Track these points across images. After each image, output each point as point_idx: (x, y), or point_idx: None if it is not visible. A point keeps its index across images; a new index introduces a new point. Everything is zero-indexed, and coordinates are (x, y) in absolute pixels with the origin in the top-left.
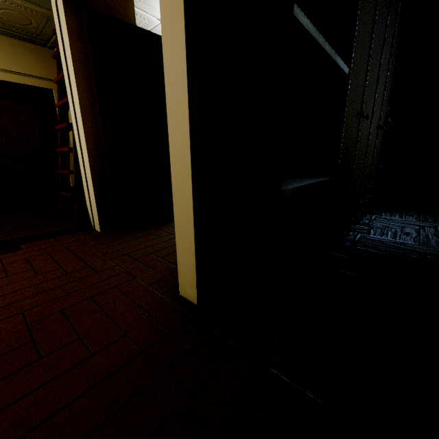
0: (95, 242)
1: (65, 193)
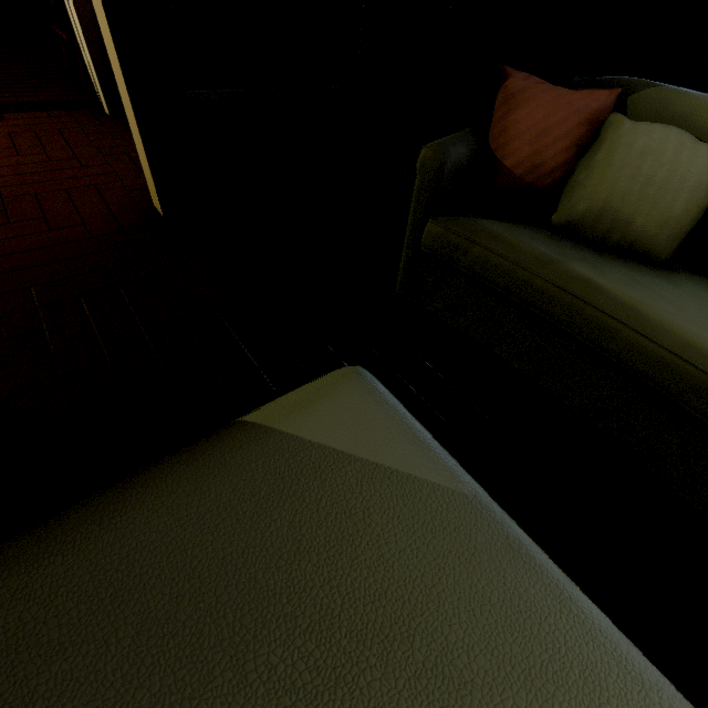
0: (97, 129)
1: (61, 34)
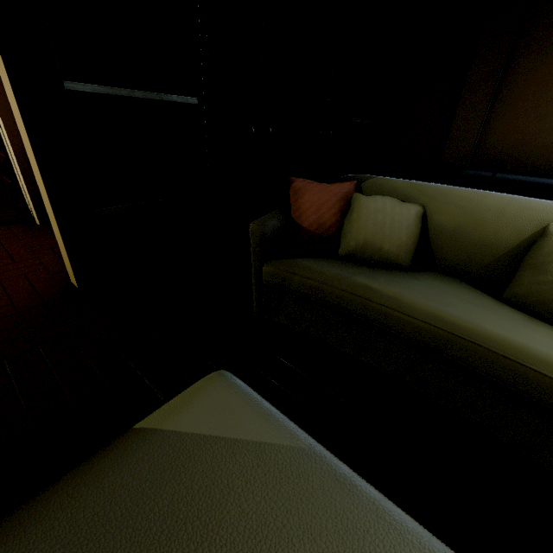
0: (29, 235)
1: (7, 179)
